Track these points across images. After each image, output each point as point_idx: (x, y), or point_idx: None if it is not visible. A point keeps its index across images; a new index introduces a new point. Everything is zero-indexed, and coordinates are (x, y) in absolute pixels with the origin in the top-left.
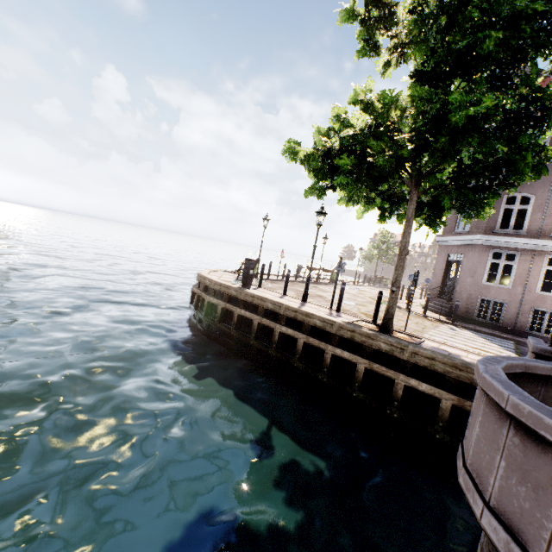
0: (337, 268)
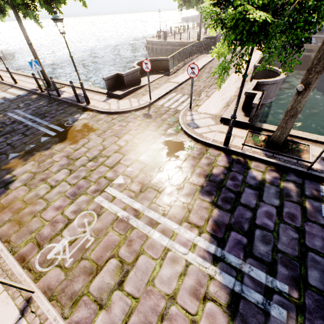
0: (187, 27)
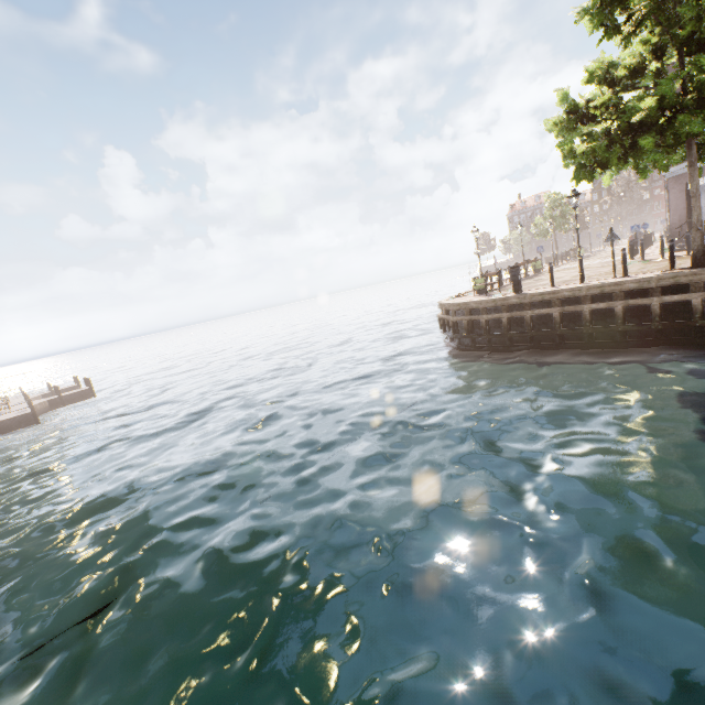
0: (610, 239)
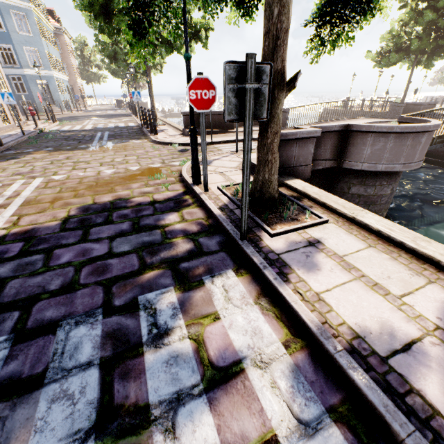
0: (385, 94)
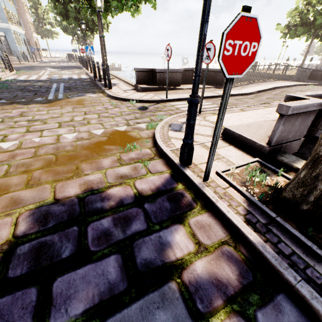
0: (286, 60)
